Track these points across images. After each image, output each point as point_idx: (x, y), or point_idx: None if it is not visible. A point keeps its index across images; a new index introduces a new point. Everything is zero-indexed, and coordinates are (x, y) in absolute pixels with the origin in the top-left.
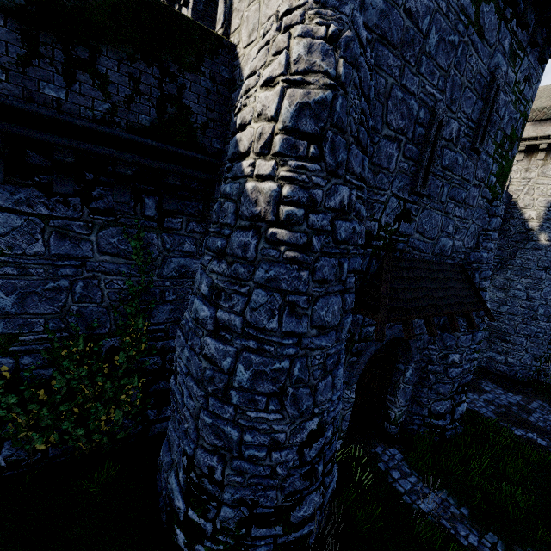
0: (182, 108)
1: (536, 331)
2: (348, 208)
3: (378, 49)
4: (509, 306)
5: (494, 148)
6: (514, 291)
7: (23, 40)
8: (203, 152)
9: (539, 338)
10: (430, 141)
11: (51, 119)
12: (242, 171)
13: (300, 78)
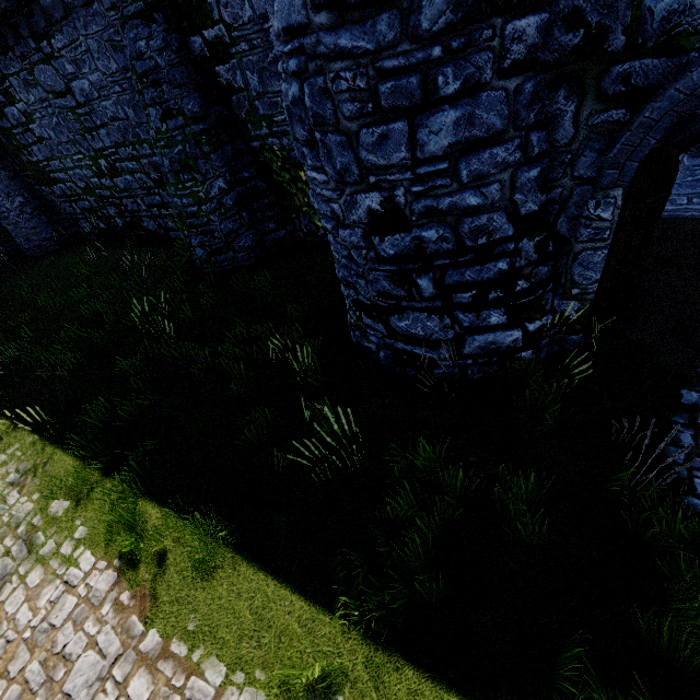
0: None
1: None
2: None
3: None
4: None
5: None
6: None
7: None
8: None
9: None
10: None
11: None
12: None
13: None
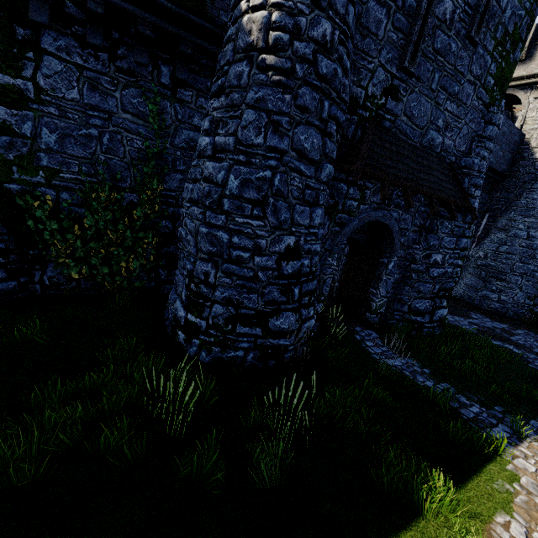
0: None
1: (533, 270)
2: (330, 48)
3: None
4: (508, 245)
5: (493, 44)
6: (515, 231)
7: None
8: (212, 23)
9: (535, 277)
10: (420, 14)
11: None
12: (240, 11)
13: None
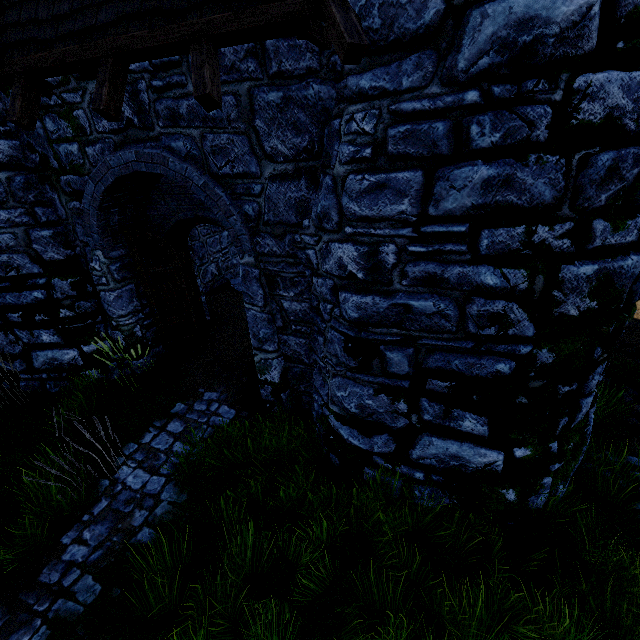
0: None
1: None
2: None
3: None
4: None
5: None
6: None
7: None
8: None
9: None
10: None
11: None
12: None
13: None
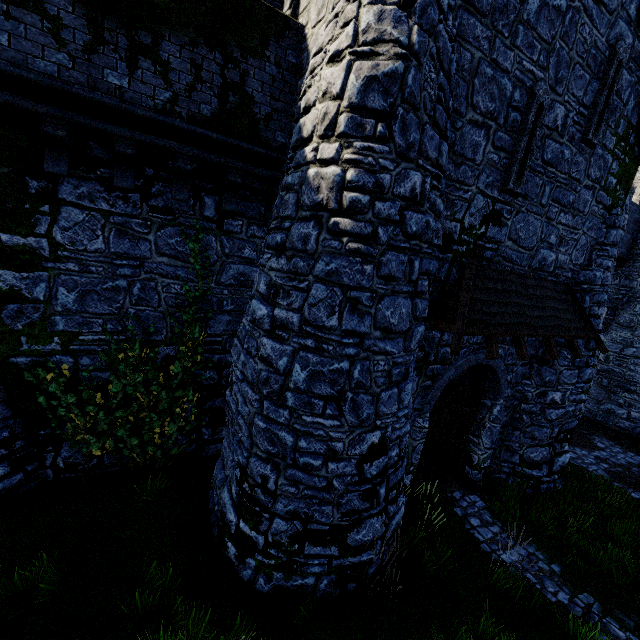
0: (245, 97)
1: None
2: (421, 199)
3: (463, 17)
4: (636, 347)
5: (614, 141)
6: None
7: (89, 27)
8: (266, 147)
9: None
10: (526, 128)
11: (113, 108)
12: (304, 158)
13: (369, 49)
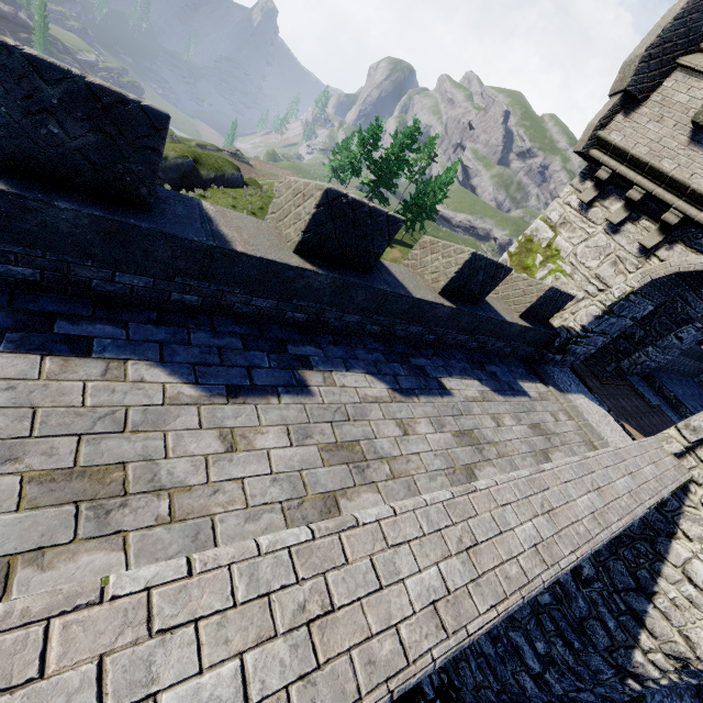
0: None
1: None
2: None
3: None
4: None
5: None
6: None
7: None
8: None
9: None
10: None
11: None
12: (636, 637)
13: None
